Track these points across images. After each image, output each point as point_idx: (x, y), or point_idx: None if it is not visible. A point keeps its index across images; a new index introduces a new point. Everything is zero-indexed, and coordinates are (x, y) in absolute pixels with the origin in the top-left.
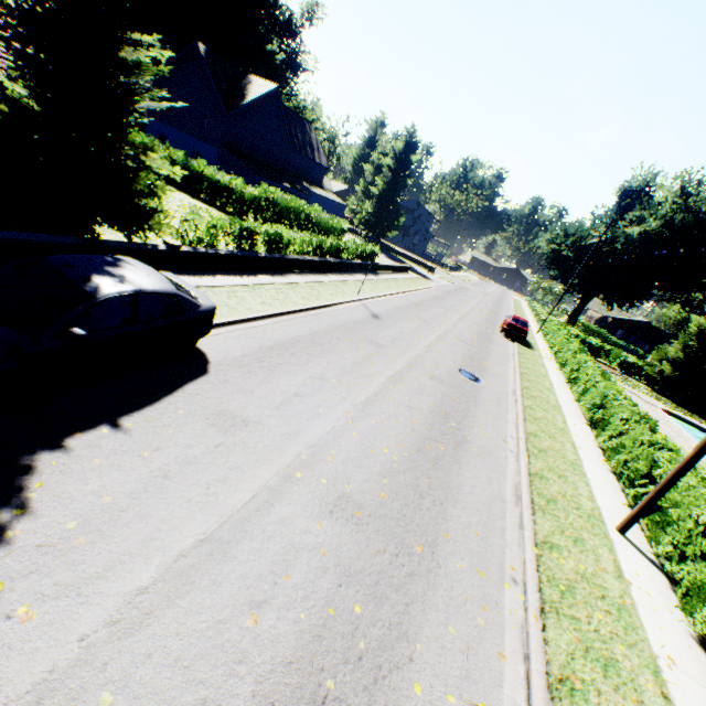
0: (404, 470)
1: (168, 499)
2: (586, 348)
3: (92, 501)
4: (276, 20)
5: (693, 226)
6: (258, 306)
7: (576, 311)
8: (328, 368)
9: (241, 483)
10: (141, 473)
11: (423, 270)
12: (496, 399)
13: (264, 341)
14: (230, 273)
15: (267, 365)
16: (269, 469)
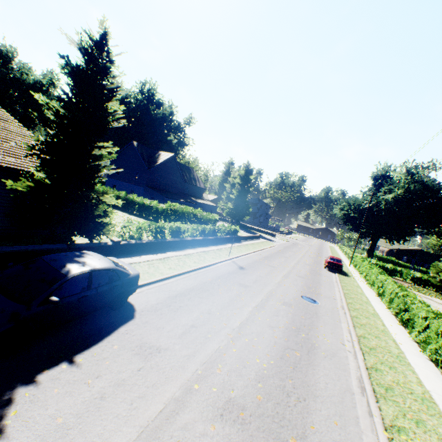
0: (272, 374)
1: (102, 415)
2: (385, 271)
3: (48, 422)
4: (172, 126)
5: (422, 189)
6: (167, 270)
7: (371, 248)
8: (213, 305)
9: (155, 397)
10: (85, 396)
11: (268, 236)
12: (331, 313)
13: (171, 292)
14: (150, 252)
15: (173, 308)
16: (175, 384)
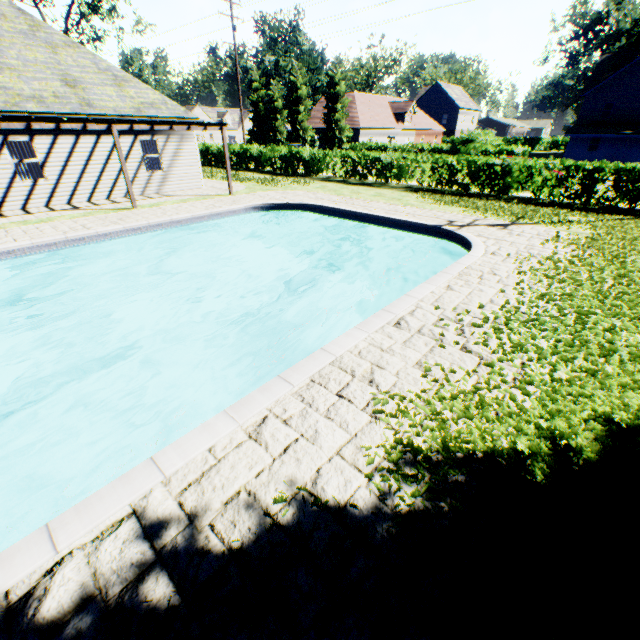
0: None
1: None
2: None
3: None
4: None
5: None
6: None
7: None
8: None
9: None
10: None
11: None
12: None
13: None
14: None
15: None
16: None
